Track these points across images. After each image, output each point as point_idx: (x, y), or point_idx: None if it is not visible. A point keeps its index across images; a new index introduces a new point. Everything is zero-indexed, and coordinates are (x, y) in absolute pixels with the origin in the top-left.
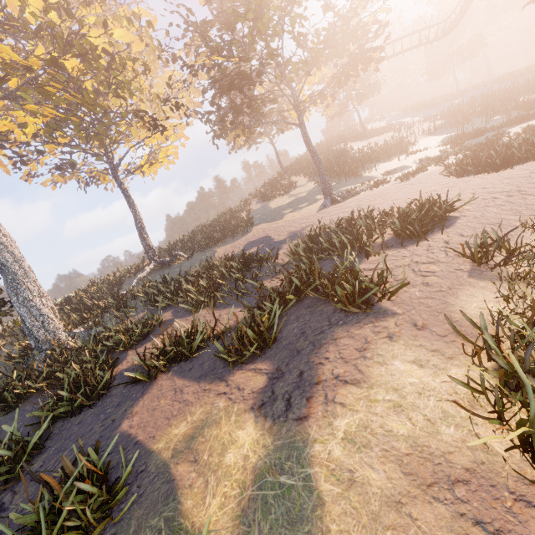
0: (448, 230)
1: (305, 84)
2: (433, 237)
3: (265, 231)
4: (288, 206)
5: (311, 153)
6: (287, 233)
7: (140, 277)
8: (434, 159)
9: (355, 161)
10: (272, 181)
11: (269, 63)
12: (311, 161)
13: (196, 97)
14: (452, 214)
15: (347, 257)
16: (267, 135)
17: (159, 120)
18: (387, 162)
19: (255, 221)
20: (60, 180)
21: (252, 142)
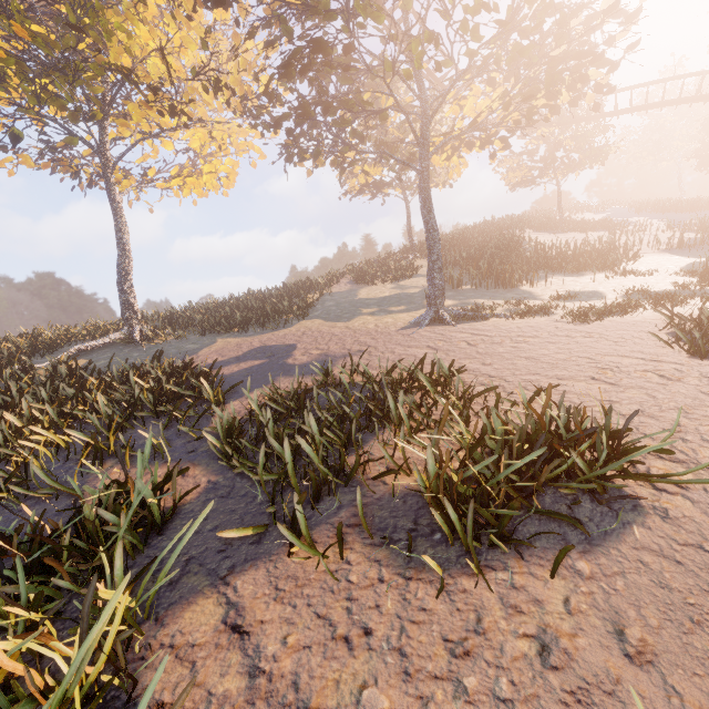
0: (584, 562)
1: (468, 113)
2: (516, 575)
3: (302, 335)
4: (379, 301)
5: (425, 223)
6: (318, 354)
7: (83, 348)
8: (657, 295)
9: (522, 261)
10: (388, 257)
11: (362, 26)
12: (458, 243)
13: (287, 93)
14: (629, 483)
15: (285, 497)
16: (401, 185)
17: (178, 102)
18: (572, 277)
19: (315, 311)
20: (28, 164)
21: (376, 191)
